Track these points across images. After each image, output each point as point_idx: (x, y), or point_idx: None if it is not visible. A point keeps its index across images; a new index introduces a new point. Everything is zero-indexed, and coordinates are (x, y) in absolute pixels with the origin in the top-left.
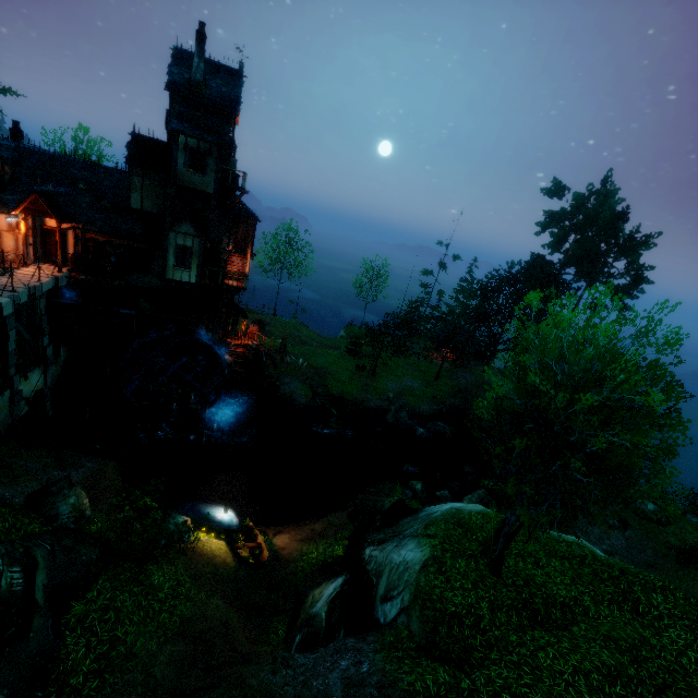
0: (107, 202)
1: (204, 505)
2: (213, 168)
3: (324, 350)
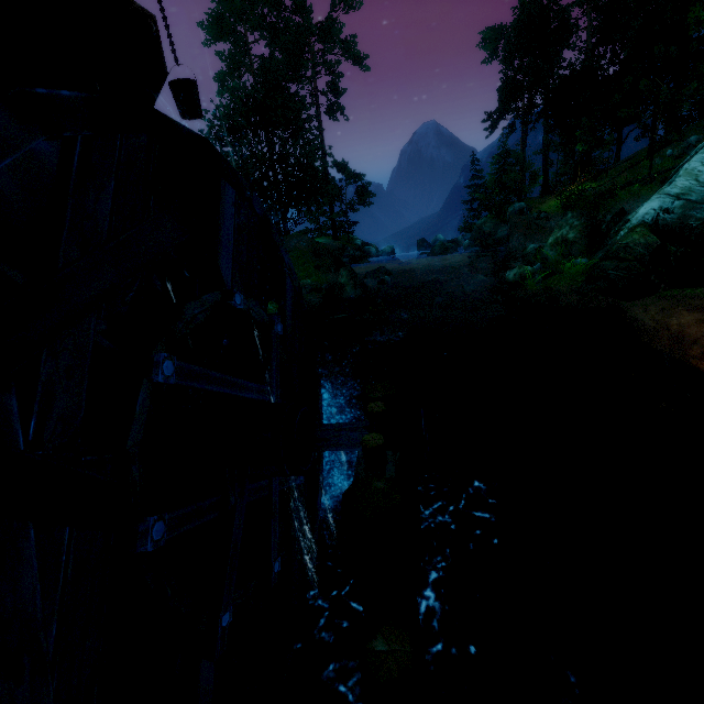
0: None
1: None
2: None
3: None
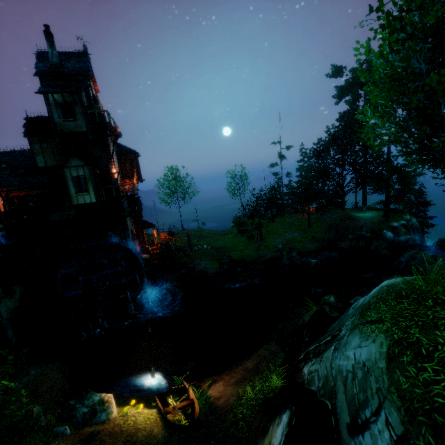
0: (22, 170)
1: (134, 377)
2: (80, 113)
3: (221, 237)
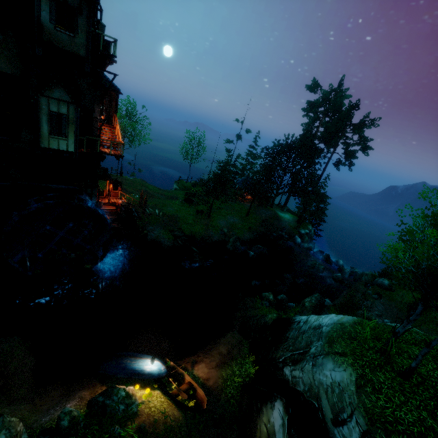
0: None
1: (128, 360)
2: (83, 28)
3: (169, 201)
